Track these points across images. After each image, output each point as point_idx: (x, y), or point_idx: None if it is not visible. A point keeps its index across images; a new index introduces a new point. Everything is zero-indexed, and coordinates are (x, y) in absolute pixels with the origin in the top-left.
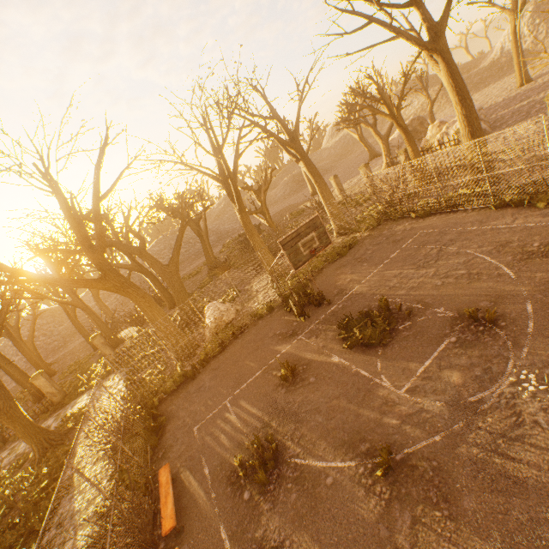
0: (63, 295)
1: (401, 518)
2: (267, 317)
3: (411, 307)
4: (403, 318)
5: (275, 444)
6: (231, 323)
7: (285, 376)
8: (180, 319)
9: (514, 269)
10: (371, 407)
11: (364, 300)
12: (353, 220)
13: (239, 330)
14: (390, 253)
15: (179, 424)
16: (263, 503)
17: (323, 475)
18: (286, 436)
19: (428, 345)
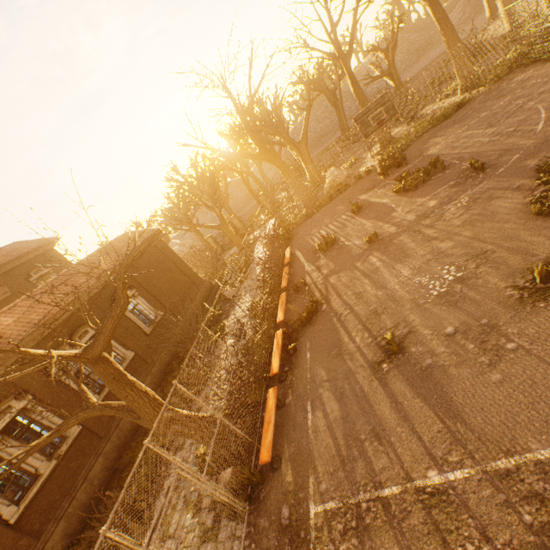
0: (240, 168)
1: (366, 255)
2: (364, 178)
3: (451, 163)
4: (439, 172)
5: (334, 237)
6: (337, 183)
7: (353, 210)
8: (311, 183)
9: (545, 125)
10: (383, 221)
11: (428, 160)
12: (471, 75)
13: (343, 188)
14: (483, 113)
15: (299, 237)
16: (322, 257)
17: (348, 247)
18: (342, 236)
19: (436, 188)
